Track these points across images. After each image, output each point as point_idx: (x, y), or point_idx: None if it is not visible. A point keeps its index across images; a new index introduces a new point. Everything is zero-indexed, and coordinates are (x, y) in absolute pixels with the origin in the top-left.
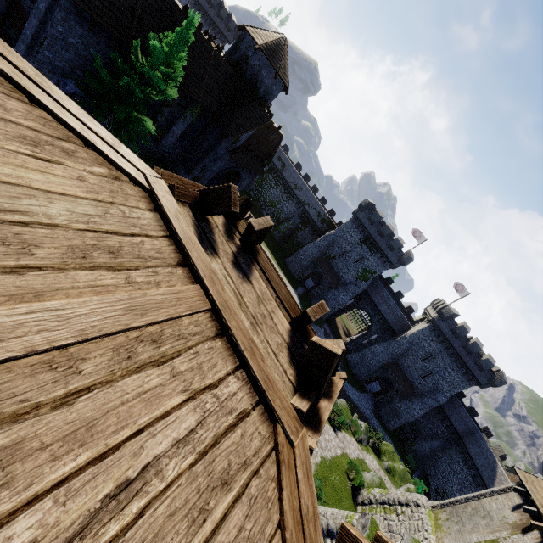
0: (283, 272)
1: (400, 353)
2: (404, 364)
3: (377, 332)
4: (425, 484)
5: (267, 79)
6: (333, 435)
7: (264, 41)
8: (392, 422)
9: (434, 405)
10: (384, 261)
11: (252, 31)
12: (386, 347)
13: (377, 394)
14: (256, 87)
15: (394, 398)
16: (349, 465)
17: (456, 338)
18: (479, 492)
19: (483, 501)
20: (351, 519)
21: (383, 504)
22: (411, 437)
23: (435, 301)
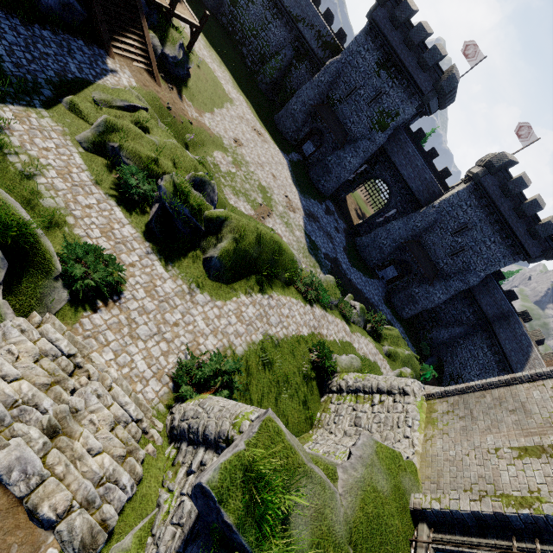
0: (268, 130)
1: (424, 227)
2: (427, 241)
3: (397, 206)
4: (438, 370)
5: None
6: (298, 312)
7: None
8: (406, 310)
9: (462, 288)
10: (412, 93)
11: None
12: (406, 222)
13: (392, 281)
14: None
15: (411, 283)
16: (315, 346)
17: (506, 197)
18: (511, 375)
19: (515, 387)
20: (242, 420)
21: (357, 392)
22: (428, 325)
23: (483, 157)
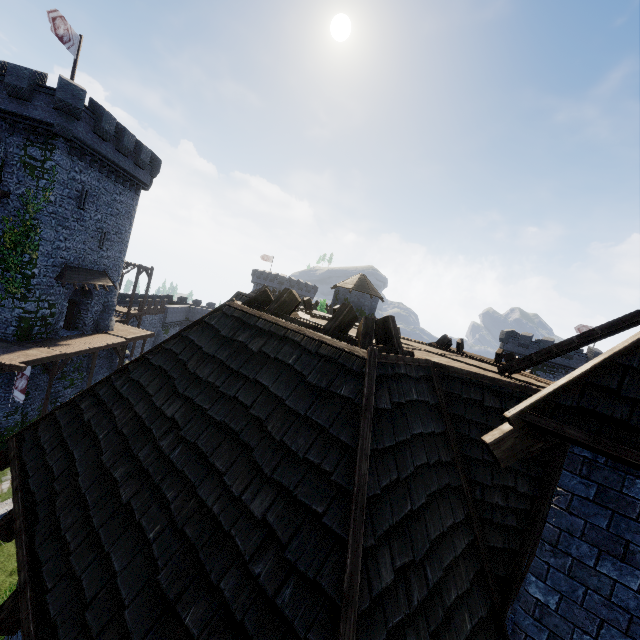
0: None
1: None
2: None
3: None
4: None
5: (366, 302)
6: None
7: (352, 285)
8: None
9: None
10: None
11: (342, 285)
12: None
13: None
14: (362, 311)
15: None
16: None
17: None
18: None
19: None
20: None
21: None
22: None
23: None
